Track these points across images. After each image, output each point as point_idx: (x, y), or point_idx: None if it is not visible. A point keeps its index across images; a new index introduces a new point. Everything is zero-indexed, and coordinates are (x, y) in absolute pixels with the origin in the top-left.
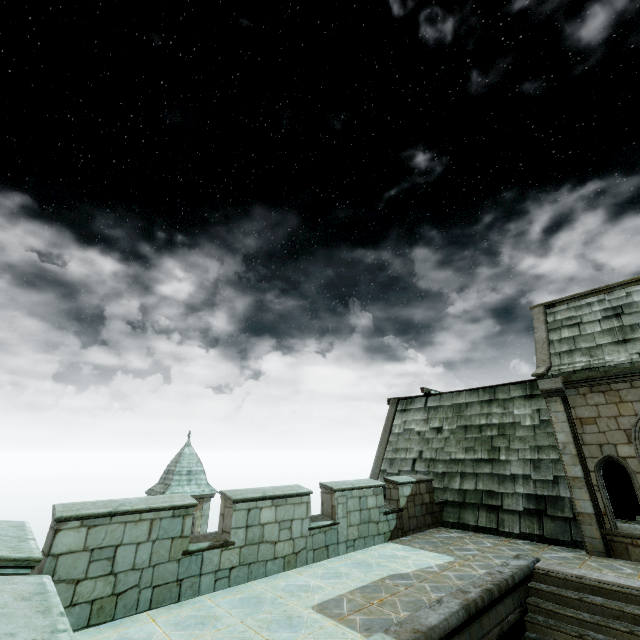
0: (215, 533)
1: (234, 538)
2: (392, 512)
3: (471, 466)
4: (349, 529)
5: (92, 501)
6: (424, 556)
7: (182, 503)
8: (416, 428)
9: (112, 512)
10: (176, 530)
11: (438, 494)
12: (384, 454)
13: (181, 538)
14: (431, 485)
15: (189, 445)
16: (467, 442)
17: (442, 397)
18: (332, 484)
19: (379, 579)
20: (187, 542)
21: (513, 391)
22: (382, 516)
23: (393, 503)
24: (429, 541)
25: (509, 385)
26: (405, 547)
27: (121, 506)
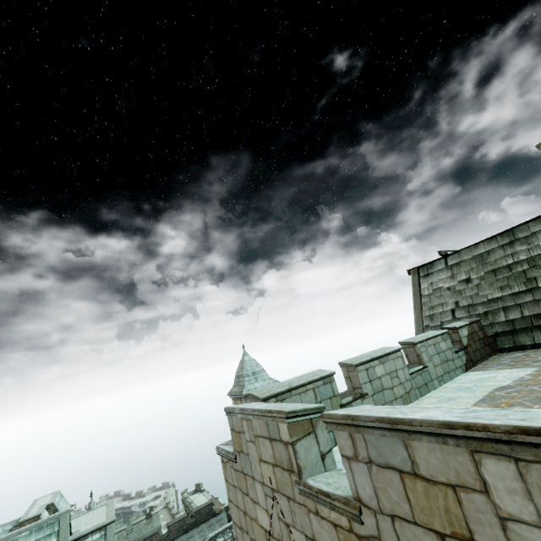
0: (348, 391)
1: (365, 390)
2: (460, 350)
3: (511, 300)
4: (435, 369)
5: (269, 386)
6: (508, 373)
7: (325, 374)
8: (444, 285)
9: (289, 388)
10: (329, 392)
11: (486, 330)
12: (422, 314)
13: (334, 397)
14: (480, 324)
15: (246, 354)
16: (500, 282)
17: (460, 254)
18: (410, 340)
19: (488, 393)
20: (339, 399)
21: (532, 227)
22: (454, 355)
23: (456, 344)
24: (500, 364)
25: (526, 223)
26: (484, 372)
27: (291, 384)
